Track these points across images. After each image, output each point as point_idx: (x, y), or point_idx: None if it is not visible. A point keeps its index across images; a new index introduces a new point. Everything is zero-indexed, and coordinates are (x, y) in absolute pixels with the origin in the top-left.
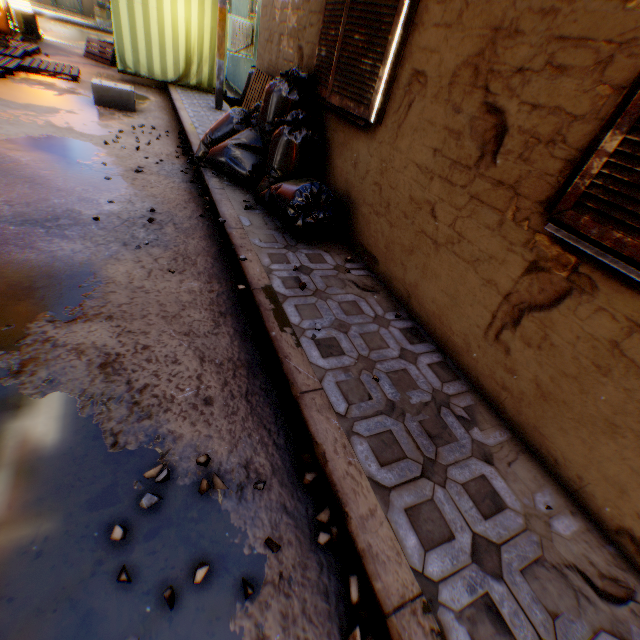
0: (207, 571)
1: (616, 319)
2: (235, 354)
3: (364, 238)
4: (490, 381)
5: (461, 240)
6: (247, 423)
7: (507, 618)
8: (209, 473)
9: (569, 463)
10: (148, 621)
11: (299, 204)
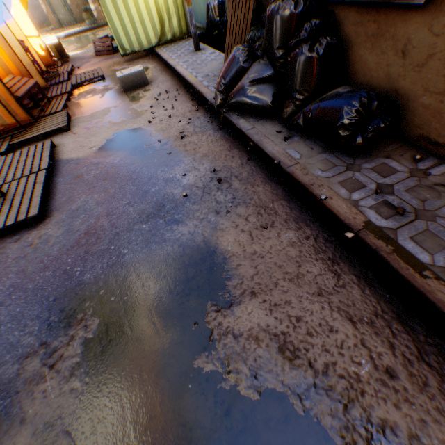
0: None
1: None
2: (375, 306)
3: (429, 130)
4: None
5: None
6: None
7: None
8: None
9: None
10: None
11: (351, 122)
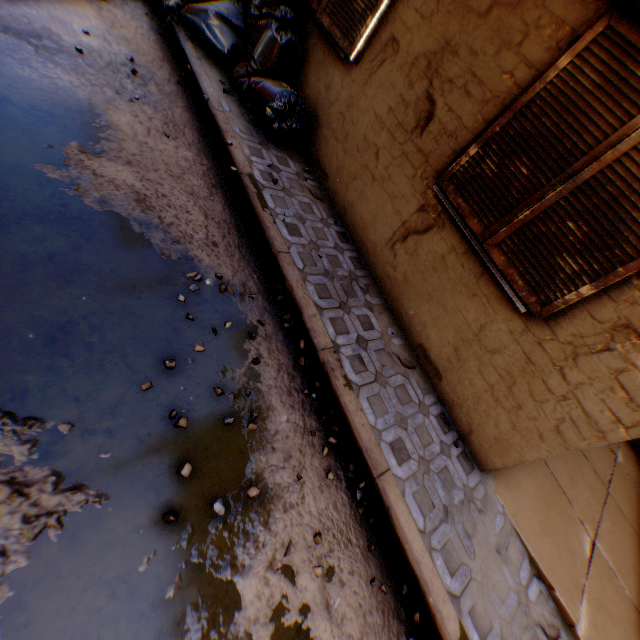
0: (230, 326)
1: (448, 244)
2: (228, 219)
3: (321, 156)
4: (382, 272)
5: (389, 180)
6: (241, 263)
7: (365, 363)
8: (223, 284)
9: (408, 316)
10: (206, 337)
11: (278, 109)
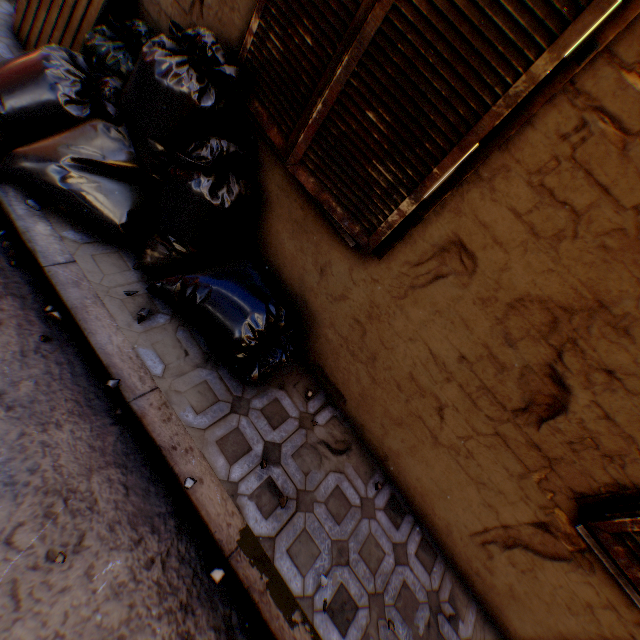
0: None
1: (599, 595)
2: None
3: (326, 364)
4: (465, 563)
5: (470, 458)
6: None
7: None
8: None
9: (519, 634)
10: None
11: (250, 345)
